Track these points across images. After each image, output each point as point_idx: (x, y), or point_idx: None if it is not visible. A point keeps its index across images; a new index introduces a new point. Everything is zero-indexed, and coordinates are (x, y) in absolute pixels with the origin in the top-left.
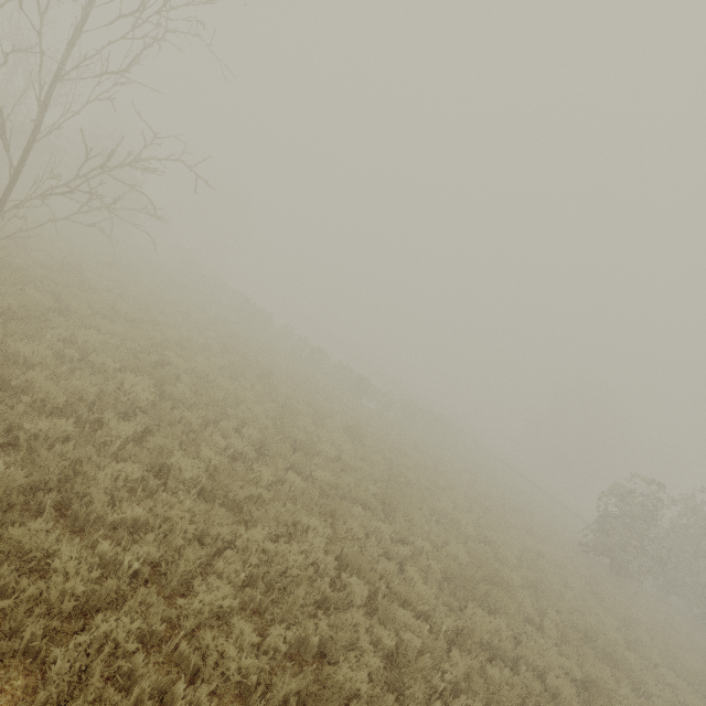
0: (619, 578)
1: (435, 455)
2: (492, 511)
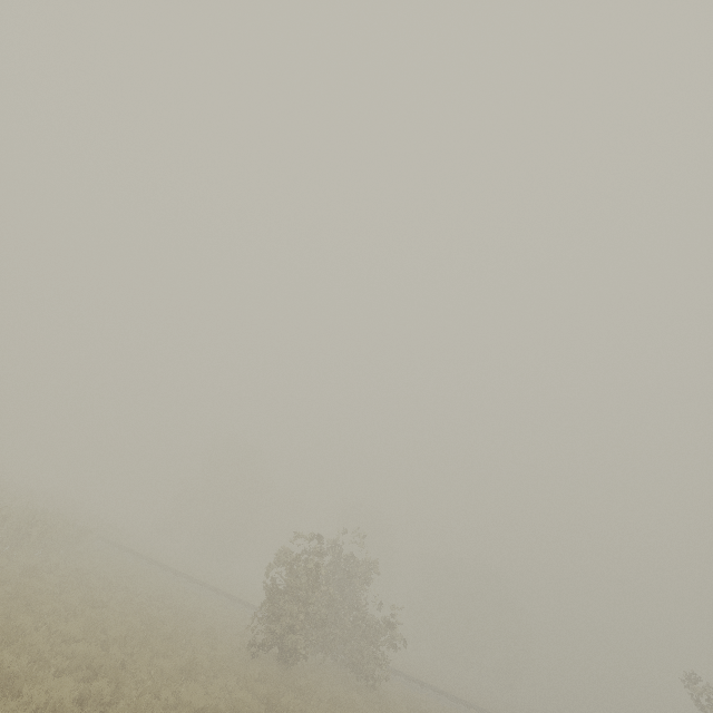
0: (287, 667)
1: (18, 594)
2: (131, 668)
